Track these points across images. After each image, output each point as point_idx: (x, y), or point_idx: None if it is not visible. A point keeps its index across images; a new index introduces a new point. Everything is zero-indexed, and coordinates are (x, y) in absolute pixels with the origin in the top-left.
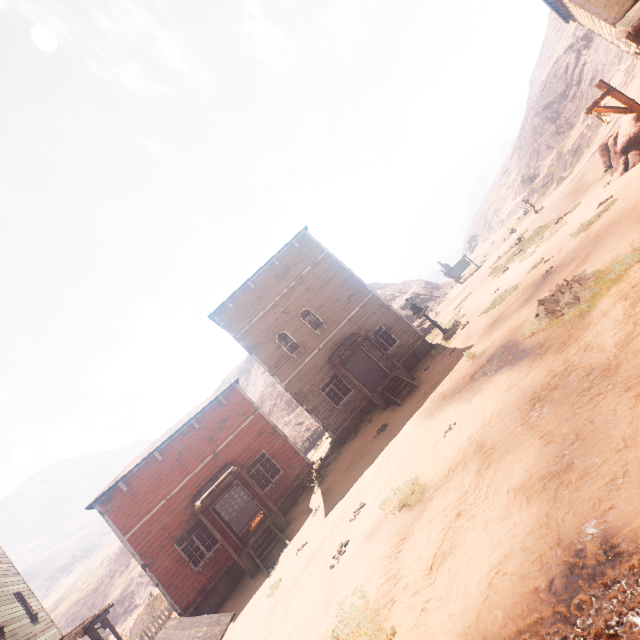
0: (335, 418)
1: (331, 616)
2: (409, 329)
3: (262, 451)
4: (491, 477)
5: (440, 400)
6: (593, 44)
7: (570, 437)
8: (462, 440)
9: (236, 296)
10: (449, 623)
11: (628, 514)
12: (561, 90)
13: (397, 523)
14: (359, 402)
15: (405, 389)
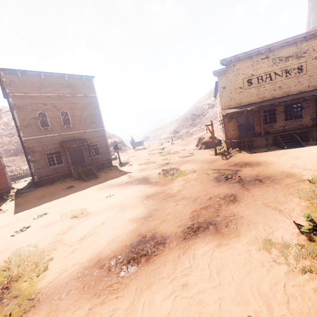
0: (44, 172)
1: (6, 255)
2: (108, 153)
3: None
4: (122, 214)
5: (108, 186)
6: (213, 109)
7: (154, 209)
8: (114, 201)
9: (27, 73)
10: (85, 255)
11: (162, 229)
12: (200, 113)
13: (68, 222)
14: (63, 171)
15: (92, 176)
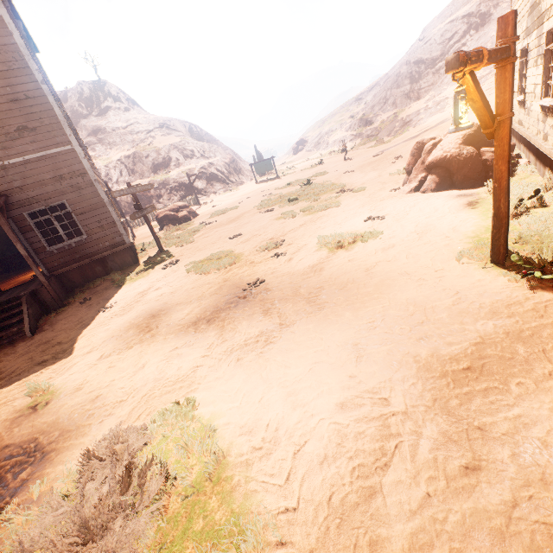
0: None
1: None
2: (111, 226)
3: None
4: None
5: None
6: (482, 30)
7: None
8: None
9: None
10: None
11: None
12: (436, 55)
13: None
14: None
15: (11, 330)
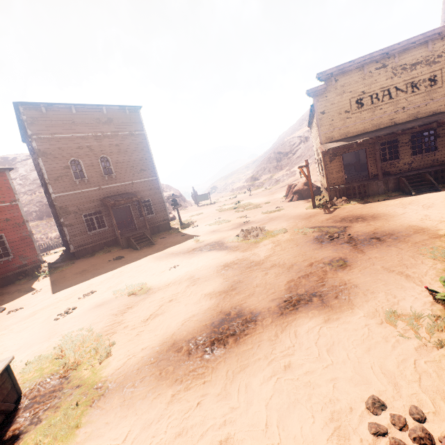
0: (82, 239)
1: (54, 341)
2: (165, 211)
3: (1, 234)
4: (194, 289)
5: (170, 254)
6: (307, 143)
7: (236, 281)
8: (182, 273)
9: (54, 107)
10: (155, 338)
11: (250, 304)
12: (287, 151)
13: (126, 301)
14: (107, 237)
15: (146, 242)
